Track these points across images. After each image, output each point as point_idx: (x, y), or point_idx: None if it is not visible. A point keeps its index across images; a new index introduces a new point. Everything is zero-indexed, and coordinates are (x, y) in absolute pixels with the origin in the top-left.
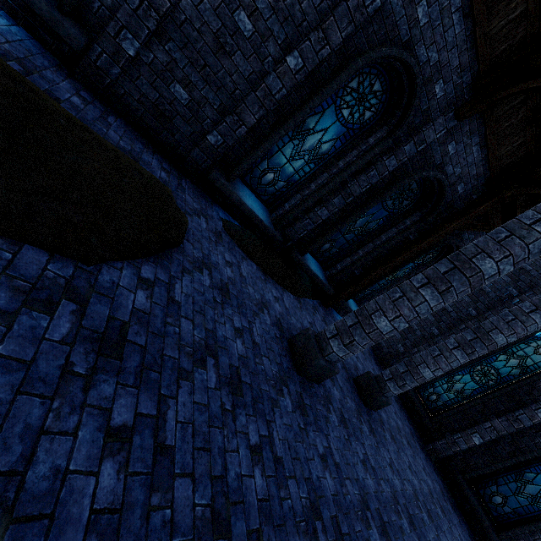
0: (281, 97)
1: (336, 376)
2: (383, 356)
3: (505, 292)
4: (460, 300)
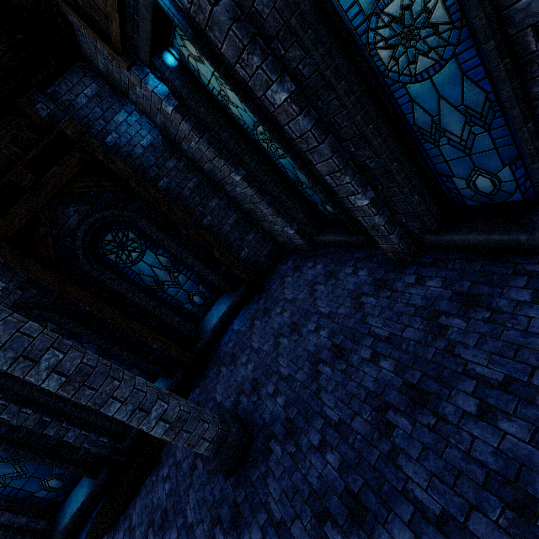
0: None
1: (187, 513)
2: (295, 246)
3: (147, 101)
4: (191, 154)
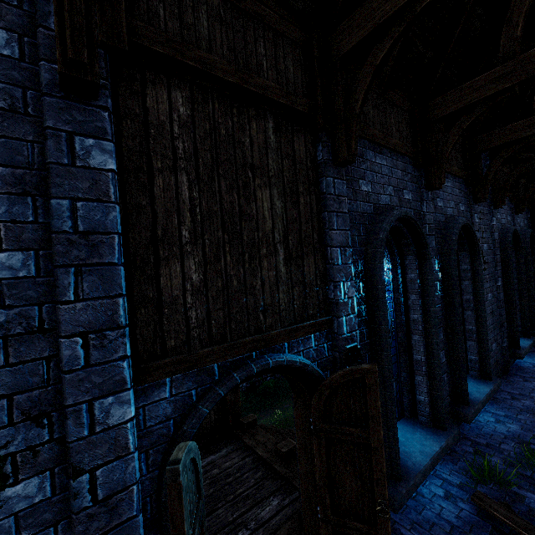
0: (503, 296)
1: None
2: None
3: None
4: None
